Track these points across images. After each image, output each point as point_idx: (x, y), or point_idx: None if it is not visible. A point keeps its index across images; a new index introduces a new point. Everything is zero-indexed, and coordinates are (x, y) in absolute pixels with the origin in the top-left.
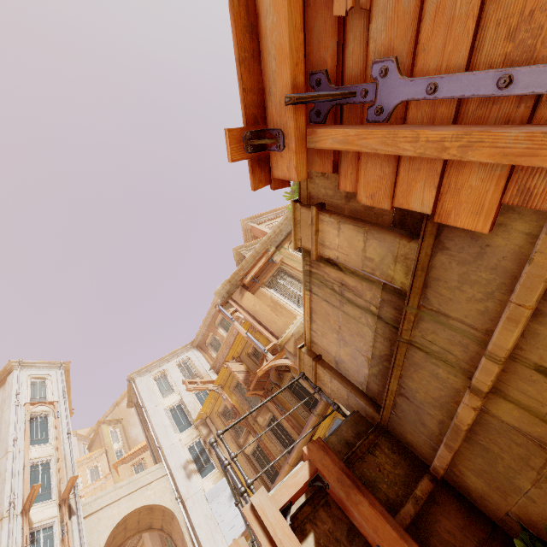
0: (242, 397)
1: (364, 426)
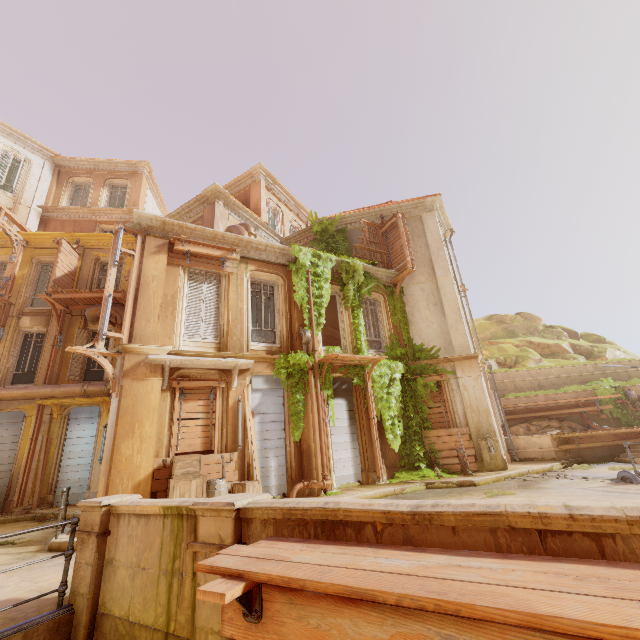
0: (36, 280)
1: (61, 636)
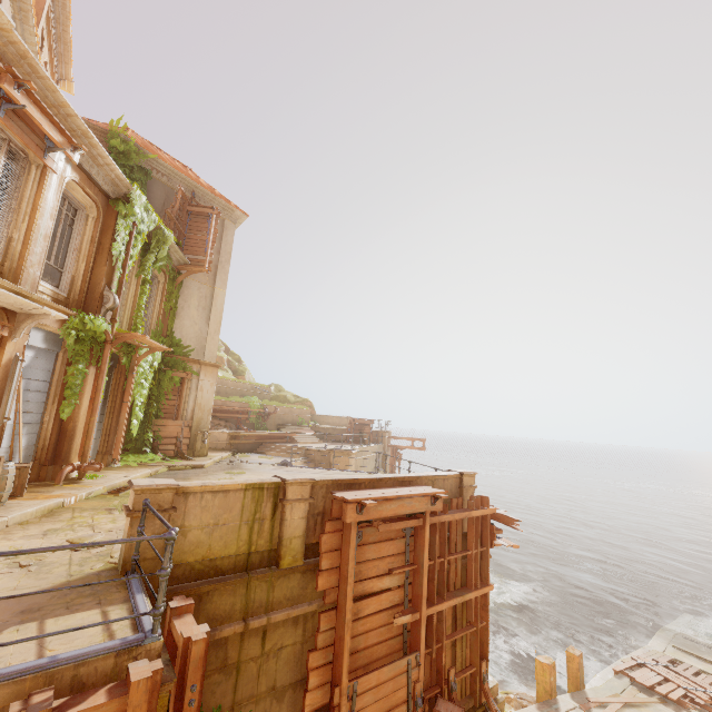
0: None
1: None
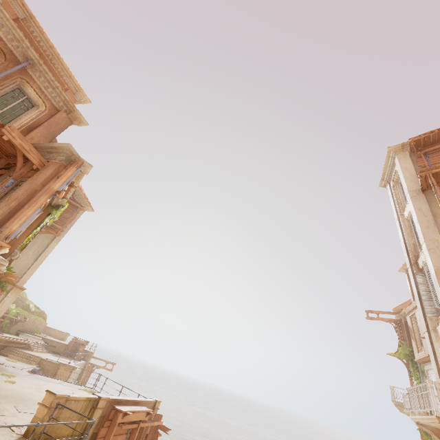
0: None
1: None
